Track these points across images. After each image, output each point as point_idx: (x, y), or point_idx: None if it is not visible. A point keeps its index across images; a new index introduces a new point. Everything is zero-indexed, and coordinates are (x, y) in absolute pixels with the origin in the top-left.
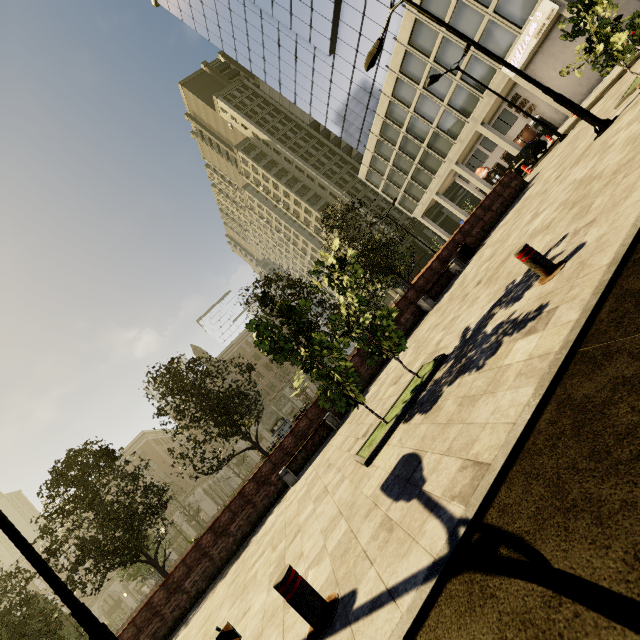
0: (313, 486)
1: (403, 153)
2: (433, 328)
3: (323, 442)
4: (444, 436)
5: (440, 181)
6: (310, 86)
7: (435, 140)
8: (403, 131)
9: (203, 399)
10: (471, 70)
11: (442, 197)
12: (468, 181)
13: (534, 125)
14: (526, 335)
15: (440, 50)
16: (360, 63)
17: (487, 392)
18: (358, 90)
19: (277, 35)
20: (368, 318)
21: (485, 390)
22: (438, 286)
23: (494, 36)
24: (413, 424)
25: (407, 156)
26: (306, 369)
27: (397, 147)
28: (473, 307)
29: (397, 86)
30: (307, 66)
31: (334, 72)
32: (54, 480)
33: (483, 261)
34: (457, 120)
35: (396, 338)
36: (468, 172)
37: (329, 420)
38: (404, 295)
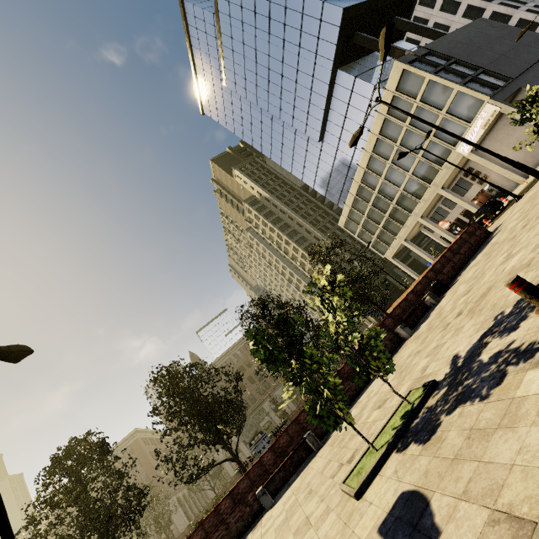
0: (292, 514)
1: (375, 208)
2: (415, 354)
3: (302, 463)
4: (455, 474)
5: (408, 230)
6: (303, 161)
7: (402, 199)
8: (375, 192)
9: (193, 403)
10: (430, 150)
11: (410, 243)
12: (432, 231)
13: (488, 190)
14: (537, 365)
15: (404, 138)
16: (342, 146)
17: (502, 426)
18: (340, 164)
19: (282, 130)
20: (357, 337)
21: (499, 423)
22: (414, 316)
23: (448, 128)
24: (409, 455)
25: (379, 210)
26: (295, 381)
27: (370, 204)
28: (458, 336)
29: (370, 161)
30: (302, 149)
31: (322, 152)
32: (52, 467)
33: (459, 295)
34: (420, 185)
35: (384, 359)
36: (432, 224)
37: (309, 439)
38: (382, 322)
